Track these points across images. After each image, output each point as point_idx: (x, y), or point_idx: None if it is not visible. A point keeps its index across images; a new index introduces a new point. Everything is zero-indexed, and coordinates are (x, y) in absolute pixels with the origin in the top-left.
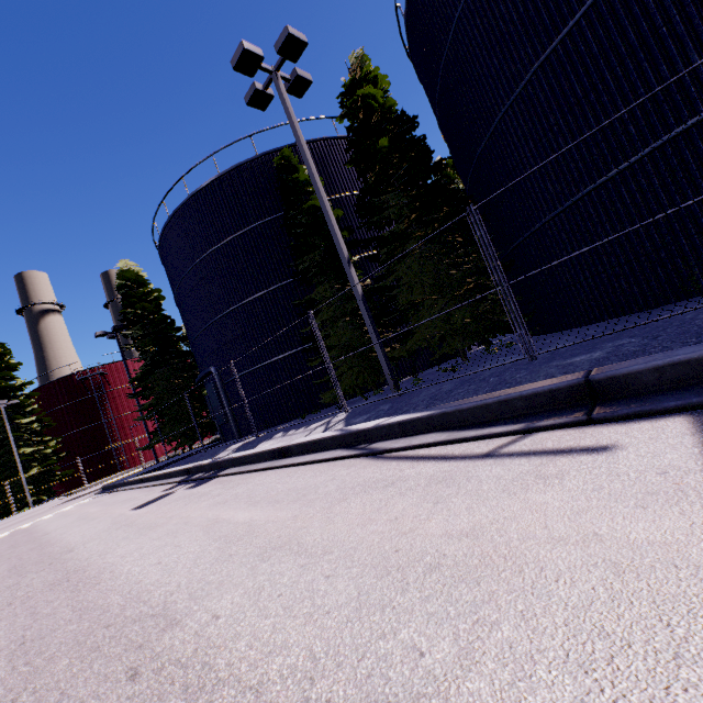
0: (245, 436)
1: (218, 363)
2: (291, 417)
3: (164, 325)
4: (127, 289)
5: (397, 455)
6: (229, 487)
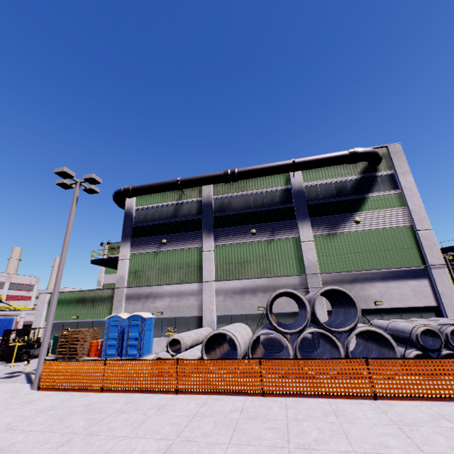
0: None
1: None
2: None
3: None
4: None
5: None
6: None
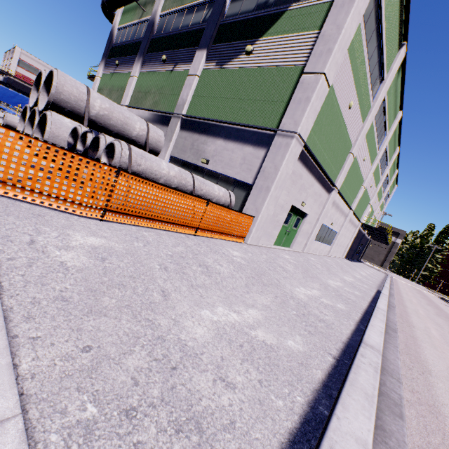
0: None
1: None
2: None
3: None
4: None
5: None
6: None
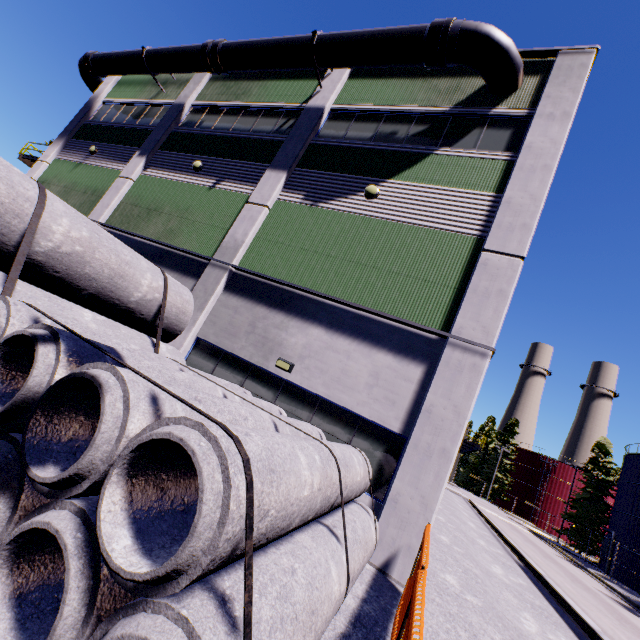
0: (609, 575)
1: (618, 532)
2: (639, 591)
3: (605, 484)
4: (596, 453)
5: (611, 592)
6: (580, 571)
